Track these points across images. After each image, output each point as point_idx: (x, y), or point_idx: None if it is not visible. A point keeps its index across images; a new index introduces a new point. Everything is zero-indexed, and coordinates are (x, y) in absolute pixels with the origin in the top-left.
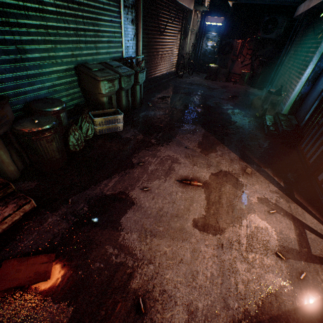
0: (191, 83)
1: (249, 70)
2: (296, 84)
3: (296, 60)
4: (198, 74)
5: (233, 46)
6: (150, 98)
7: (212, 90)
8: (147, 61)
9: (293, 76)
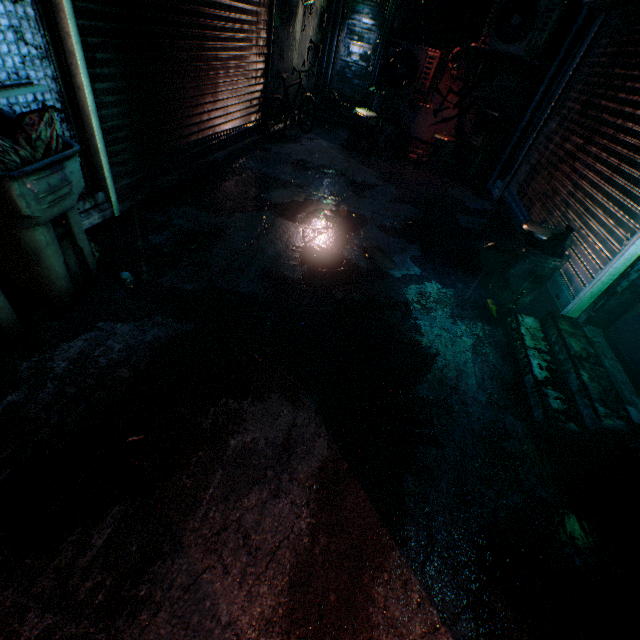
0: (305, 163)
1: (453, 136)
2: (617, 229)
3: (600, 138)
4: (326, 131)
5: (419, 64)
6: (147, 235)
7: (360, 193)
8: (128, 97)
9: (598, 195)
